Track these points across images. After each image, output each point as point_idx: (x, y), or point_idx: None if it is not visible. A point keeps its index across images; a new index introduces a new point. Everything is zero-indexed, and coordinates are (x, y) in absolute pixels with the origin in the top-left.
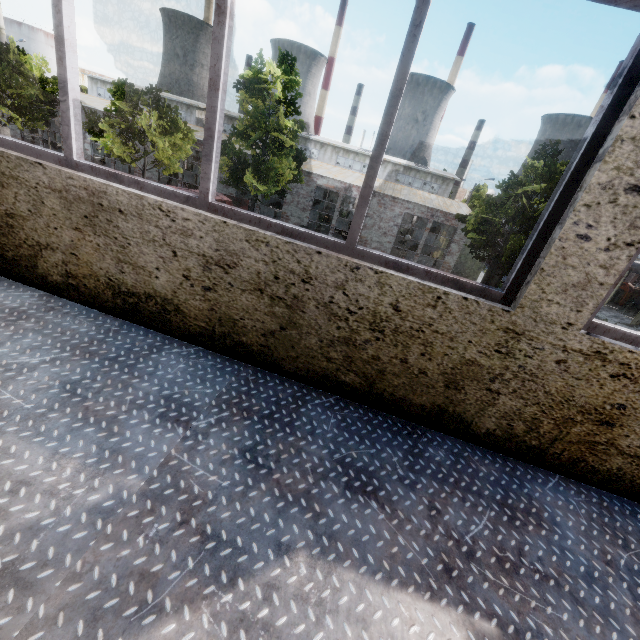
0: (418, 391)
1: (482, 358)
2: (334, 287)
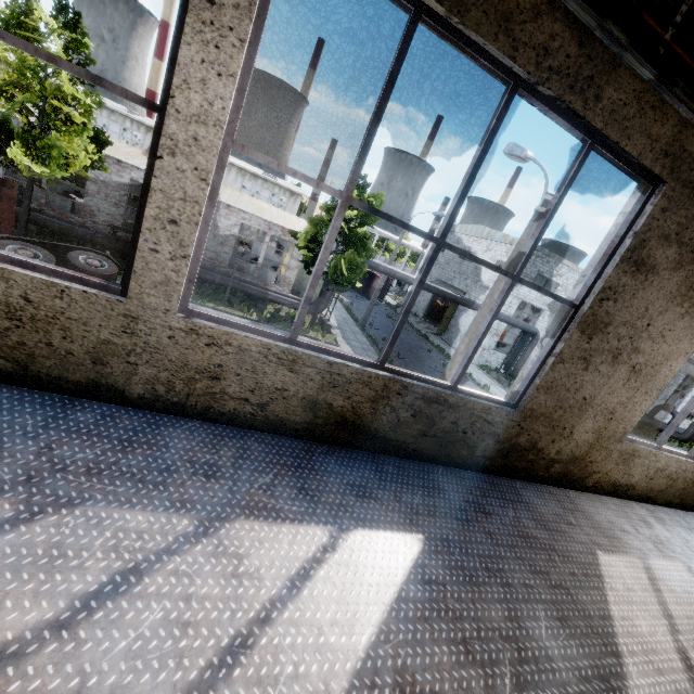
0: (71, 369)
1: (115, 338)
2: None
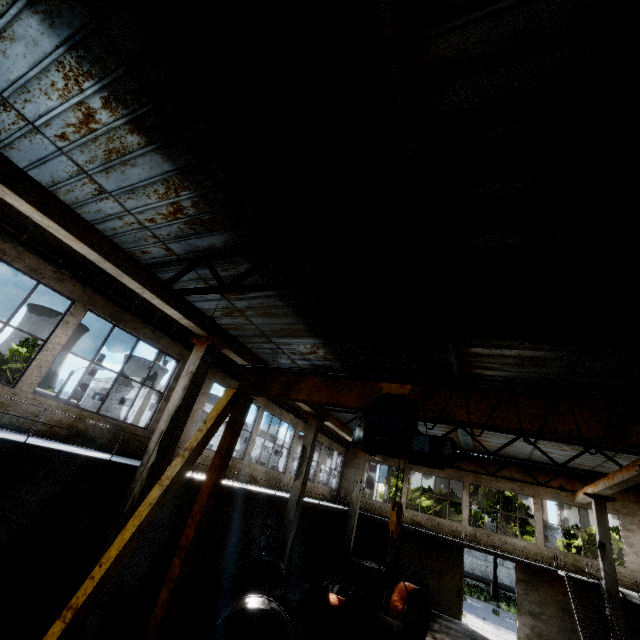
0: None
1: (6, 401)
2: None
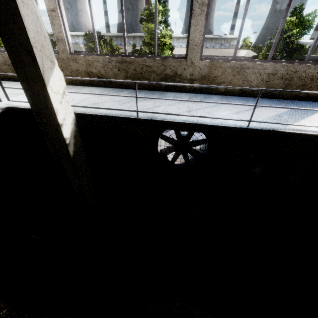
0: None
1: None
2: (302, 72)
